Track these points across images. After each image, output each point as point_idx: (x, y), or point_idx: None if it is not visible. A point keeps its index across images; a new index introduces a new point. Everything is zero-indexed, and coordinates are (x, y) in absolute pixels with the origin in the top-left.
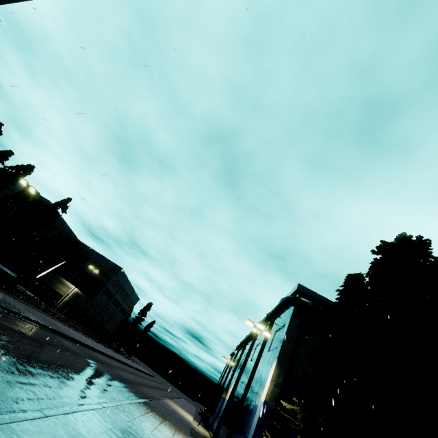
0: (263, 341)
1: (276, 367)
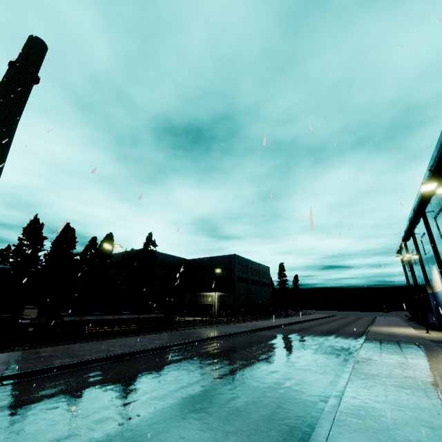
0: None
1: None
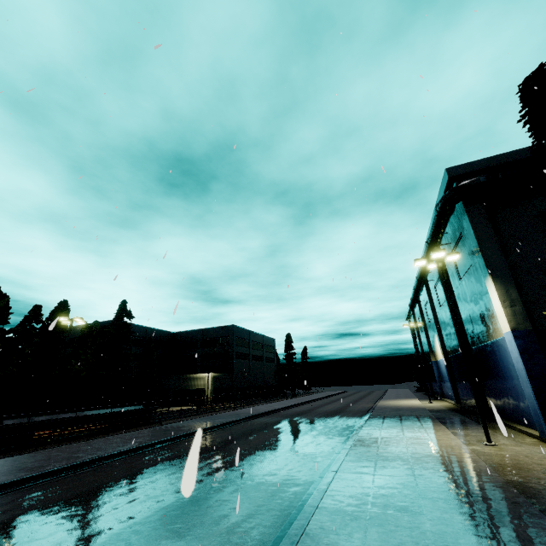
0: (443, 275)
1: (495, 284)
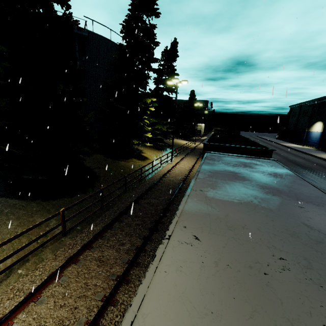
0: None
1: None
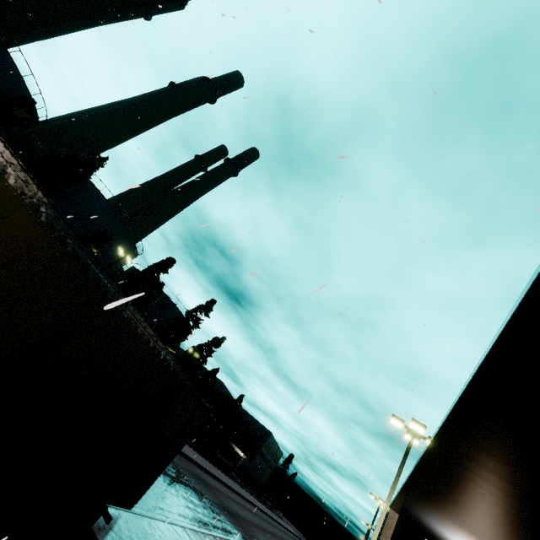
0: None
1: None
